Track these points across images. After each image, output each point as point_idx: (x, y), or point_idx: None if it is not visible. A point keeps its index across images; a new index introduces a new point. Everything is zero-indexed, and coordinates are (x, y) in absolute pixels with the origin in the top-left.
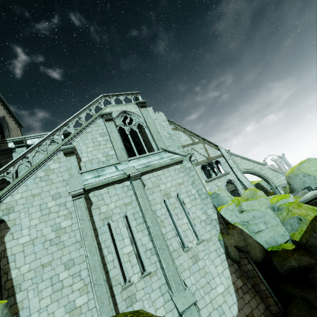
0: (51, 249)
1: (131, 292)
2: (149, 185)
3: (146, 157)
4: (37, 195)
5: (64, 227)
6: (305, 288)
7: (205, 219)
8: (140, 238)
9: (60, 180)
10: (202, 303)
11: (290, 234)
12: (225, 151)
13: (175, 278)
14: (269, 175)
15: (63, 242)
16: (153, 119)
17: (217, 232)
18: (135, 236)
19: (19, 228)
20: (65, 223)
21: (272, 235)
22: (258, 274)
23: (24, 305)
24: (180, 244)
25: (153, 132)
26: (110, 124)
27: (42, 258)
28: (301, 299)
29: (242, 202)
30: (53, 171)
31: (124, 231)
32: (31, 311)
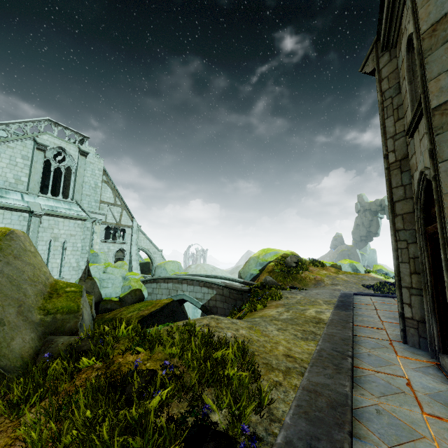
0: None
1: None
2: (45, 225)
3: (57, 201)
4: None
5: None
6: None
7: (75, 266)
8: None
9: None
10: None
11: (121, 294)
12: (137, 225)
13: None
14: (157, 259)
15: None
16: (89, 161)
17: (78, 277)
18: None
19: None
20: None
21: (111, 291)
22: None
23: None
24: None
25: (78, 183)
26: (40, 154)
27: None
28: None
29: (110, 267)
30: None
31: None
32: None
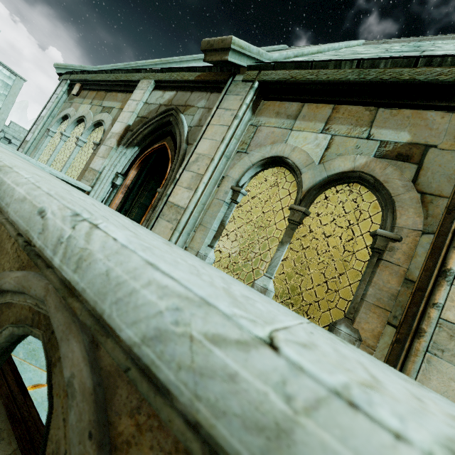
0: None
1: None
2: None
3: None
4: None
5: None
6: None
7: None
8: None
9: None
10: None
11: None
12: None
13: None
14: None
15: None
16: None
17: None
18: None
19: None
20: None
21: None
22: None
23: None
24: None
25: None
26: None
27: None
28: None
29: None
30: None
31: None
32: None
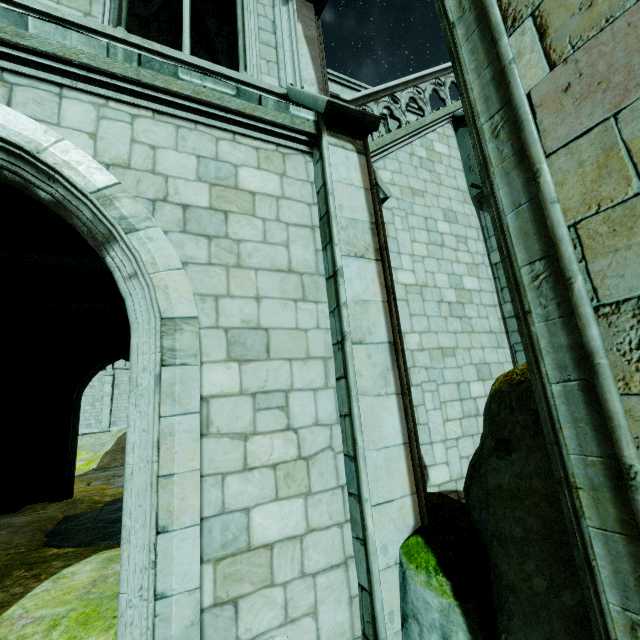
0: (451, 323)
1: None
2: None
3: None
4: (418, 193)
5: (468, 289)
6: None
7: None
8: None
9: (453, 184)
10: None
11: None
12: None
13: None
14: None
15: (469, 320)
16: None
17: None
18: None
19: (395, 247)
20: (469, 281)
21: None
22: None
23: (419, 418)
24: None
25: None
26: None
27: (439, 335)
28: None
29: None
30: (440, 159)
31: None
32: (433, 436)
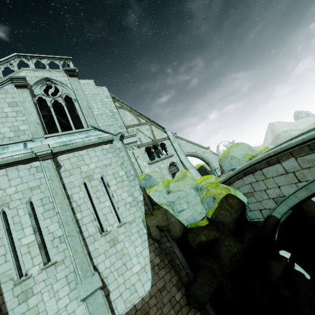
0: None
1: (26, 286)
2: (67, 167)
3: (70, 135)
4: None
5: None
6: (211, 258)
7: (131, 201)
8: (48, 226)
9: None
10: (114, 285)
11: (206, 212)
12: (171, 134)
13: (83, 264)
14: (210, 158)
15: None
16: (93, 93)
17: (142, 213)
18: (41, 224)
19: None
20: None
21: (192, 213)
22: (174, 250)
23: None
24: (98, 229)
25: (83, 106)
26: (23, 92)
27: None
28: (206, 268)
29: (171, 184)
30: None
31: (25, 219)
32: None
